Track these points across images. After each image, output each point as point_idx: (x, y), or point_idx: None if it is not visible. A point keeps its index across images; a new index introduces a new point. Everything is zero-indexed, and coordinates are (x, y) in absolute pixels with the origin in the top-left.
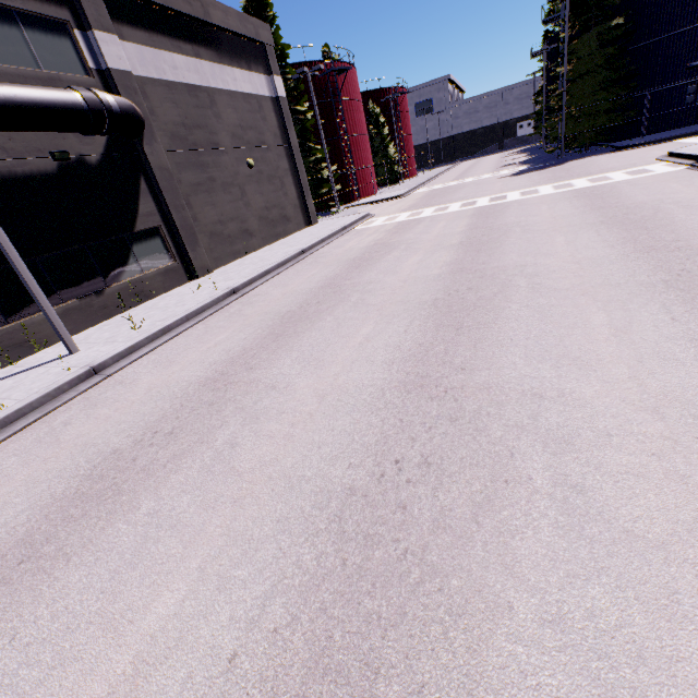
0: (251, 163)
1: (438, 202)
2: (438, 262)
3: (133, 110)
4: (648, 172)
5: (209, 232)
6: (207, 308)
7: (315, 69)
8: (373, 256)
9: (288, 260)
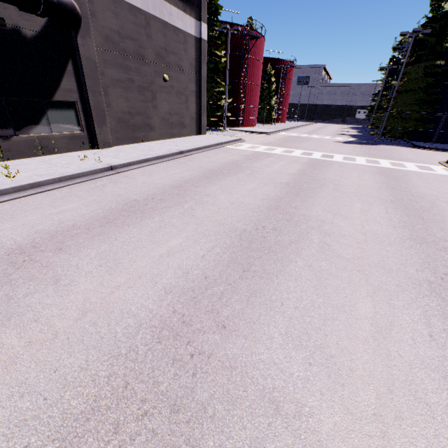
0: (166, 78)
1: (289, 145)
2: (265, 194)
3: (70, 5)
4: (431, 170)
5: (118, 118)
6: (83, 175)
7: (235, 28)
8: (224, 173)
9: (167, 155)
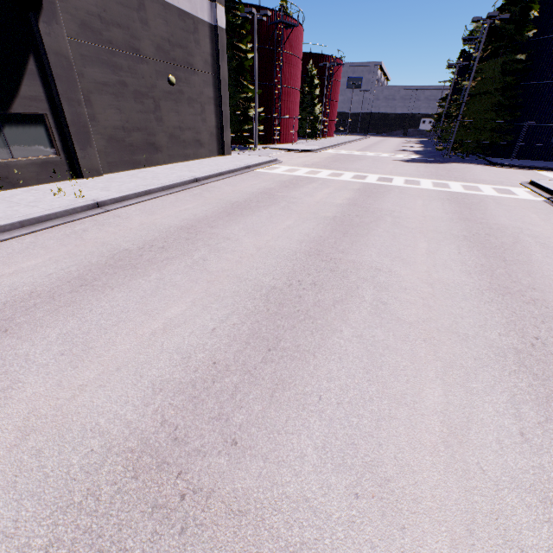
0: (172, 80)
1: (337, 167)
2: (303, 234)
3: None
4: (512, 194)
5: (108, 136)
6: (56, 217)
7: (263, 13)
8: (251, 206)
9: (176, 184)
